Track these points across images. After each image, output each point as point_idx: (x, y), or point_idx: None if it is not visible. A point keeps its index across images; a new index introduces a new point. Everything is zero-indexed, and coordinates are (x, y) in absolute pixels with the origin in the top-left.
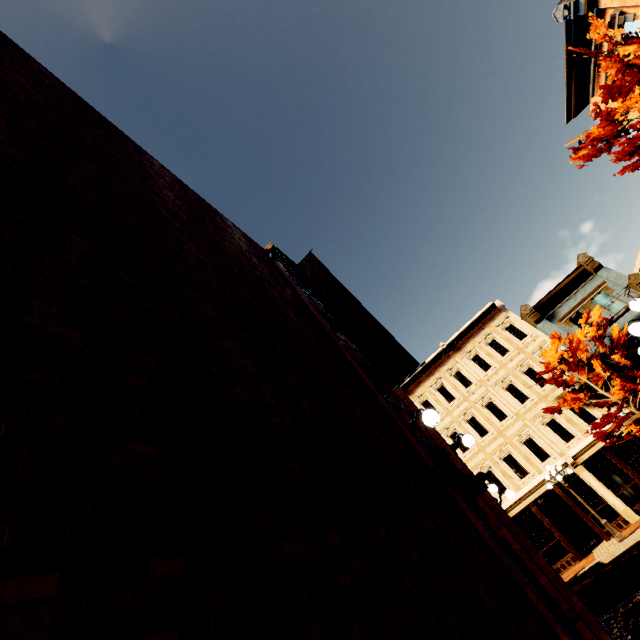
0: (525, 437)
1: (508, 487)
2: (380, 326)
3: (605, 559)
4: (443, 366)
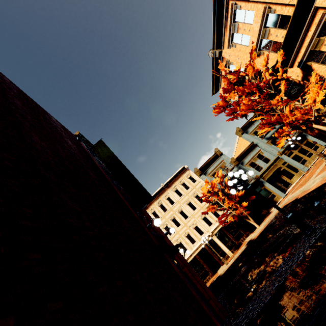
0: (195, 225)
1: (188, 249)
2: (136, 179)
3: (221, 273)
4: (162, 195)
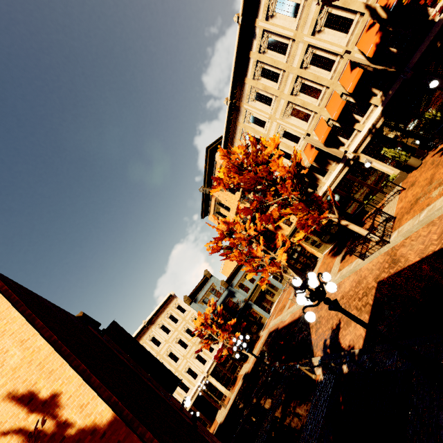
0: (187, 368)
1: (181, 401)
2: (162, 364)
3: (222, 420)
4: (145, 335)
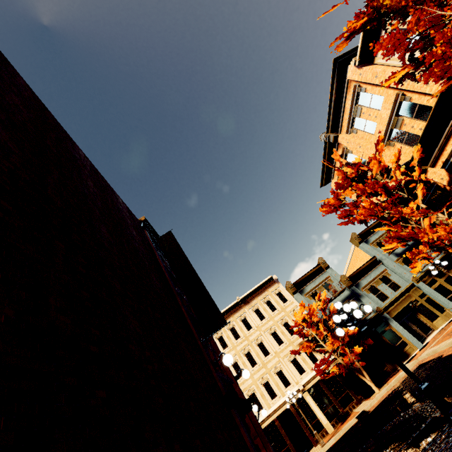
0: (278, 369)
1: (263, 405)
2: (207, 292)
3: None
4: (236, 313)
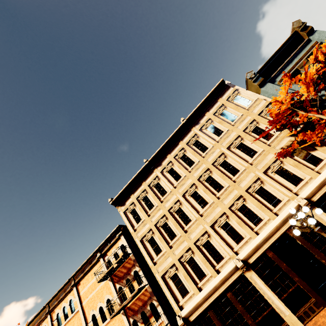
0: (257, 186)
1: (244, 235)
2: None
3: None
4: (184, 138)
